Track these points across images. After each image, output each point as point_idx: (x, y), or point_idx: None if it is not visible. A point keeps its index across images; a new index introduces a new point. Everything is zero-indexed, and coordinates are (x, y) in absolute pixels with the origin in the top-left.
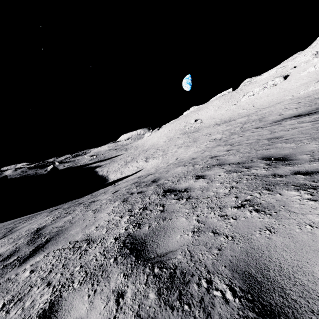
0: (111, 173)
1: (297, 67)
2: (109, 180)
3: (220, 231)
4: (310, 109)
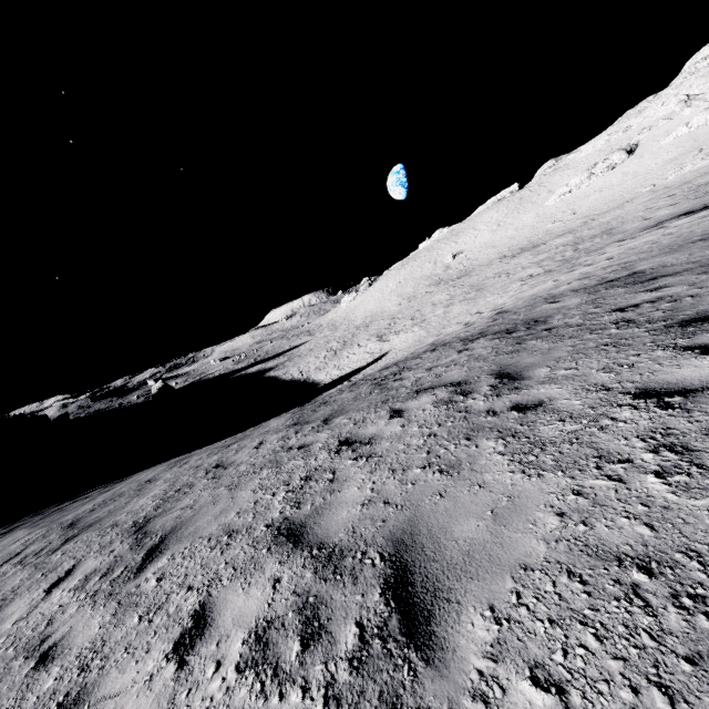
0: (312, 372)
1: (652, 128)
2: (320, 382)
3: None
4: (703, 202)
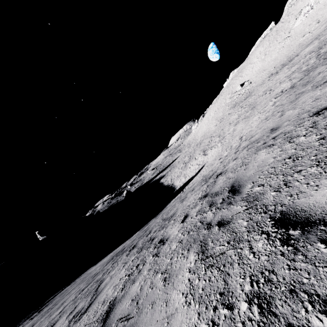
0: (175, 180)
1: None
2: (176, 187)
3: None
4: None
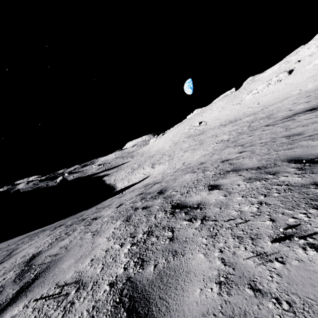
0: (118, 181)
1: (302, 60)
2: (116, 188)
3: (262, 285)
4: None
